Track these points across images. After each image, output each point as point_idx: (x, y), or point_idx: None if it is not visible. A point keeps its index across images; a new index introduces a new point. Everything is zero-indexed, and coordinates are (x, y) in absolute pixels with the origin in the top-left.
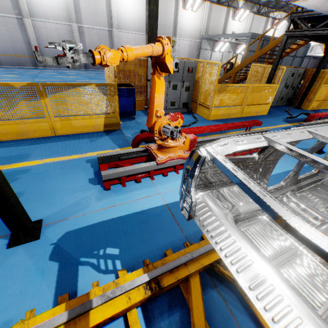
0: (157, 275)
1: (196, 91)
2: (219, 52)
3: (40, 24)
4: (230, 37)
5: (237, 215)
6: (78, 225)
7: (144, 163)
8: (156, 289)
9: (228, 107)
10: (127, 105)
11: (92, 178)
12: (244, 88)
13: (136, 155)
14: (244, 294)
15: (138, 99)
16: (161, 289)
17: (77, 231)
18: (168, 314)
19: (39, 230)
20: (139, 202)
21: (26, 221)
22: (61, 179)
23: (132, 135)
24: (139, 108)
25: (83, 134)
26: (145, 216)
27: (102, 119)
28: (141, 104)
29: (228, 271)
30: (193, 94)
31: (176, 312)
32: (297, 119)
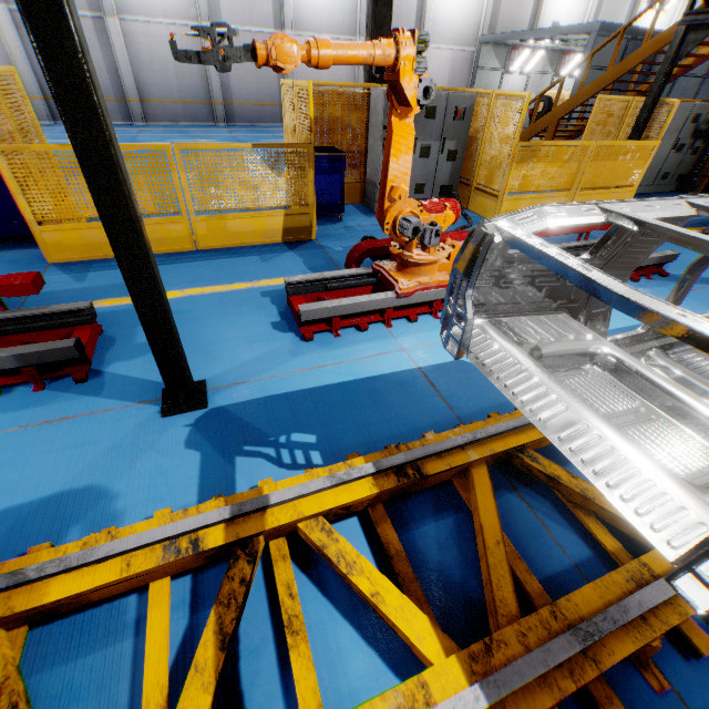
0: (416, 458)
1: (469, 161)
2: (520, 74)
3: (137, 30)
4: (549, 37)
5: (563, 349)
6: (267, 391)
7: (375, 293)
8: (416, 476)
9: (540, 194)
10: (328, 192)
11: (277, 322)
12: (578, 152)
13: (356, 281)
14: (567, 500)
15: (348, 180)
16: (424, 479)
17: (267, 400)
18: (435, 519)
19: (204, 395)
20: (367, 362)
21: (189, 375)
22: (222, 321)
23: (340, 249)
24: (348, 199)
25: (246, 247)
26: (381, 383)
27: (282, 217)
28: (353, 191)
29: (538, 464)
30: (464, 166)
31: (447, 516)
32: (697, 221)
